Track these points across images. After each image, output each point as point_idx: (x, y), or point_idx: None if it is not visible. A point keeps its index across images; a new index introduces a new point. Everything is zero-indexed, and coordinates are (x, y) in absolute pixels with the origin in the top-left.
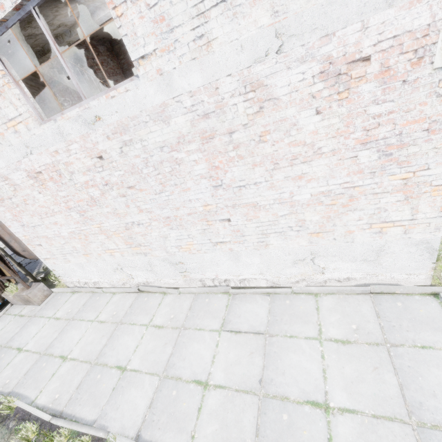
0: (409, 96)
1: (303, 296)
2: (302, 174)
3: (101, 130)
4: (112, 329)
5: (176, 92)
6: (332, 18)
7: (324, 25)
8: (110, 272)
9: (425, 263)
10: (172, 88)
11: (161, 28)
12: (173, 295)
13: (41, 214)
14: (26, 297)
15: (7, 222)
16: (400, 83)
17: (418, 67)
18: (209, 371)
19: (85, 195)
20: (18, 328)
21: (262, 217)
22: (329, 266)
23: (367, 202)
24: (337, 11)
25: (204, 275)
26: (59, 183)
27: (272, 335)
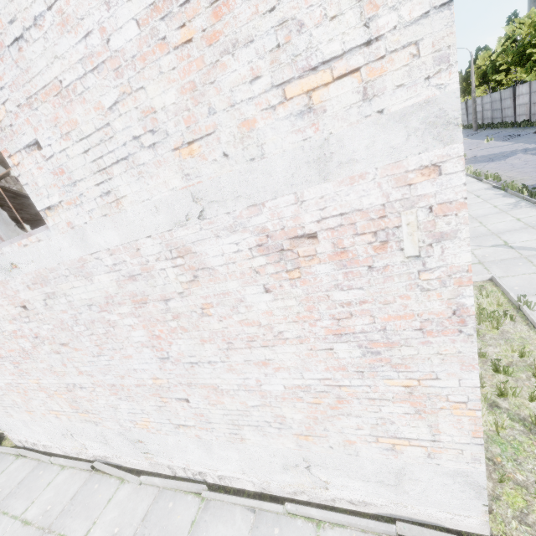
0: (383, 285)
1: (300, 523)
2: (267, 360)
3: (20, 278)
4: None
5: (93, 248)
6: (256, 186)
7: (249, 194)
8: (60, 437)
9: (472, 503)
10: (87, 243)
11: (63, 180)
12: (132, 486)
13: None
14: None
15: None
16: (365, 269)
17: (384, 252)
18: None
19: (16, 345)
20: None
21: (227, 403)
22: (333, 480)
23: (363, 408)
24: (260, 179)
25: (171, 461)
26: None
27: None
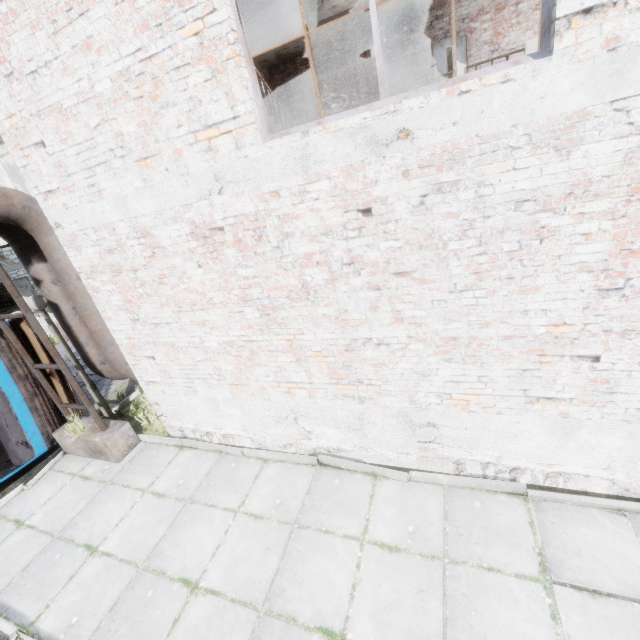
0: None
1: None
2: None
3: (399, 157)
4: (283, 535)
5: (626, 90)
6: None
7: None
8: (269, 421)
9: None
10: (622, 79)
11: None
12: (396, 483)
13: (181, 304)
14: (100, 445)
15: (108, 311)
16: None
17: None
18: None
19: (294, 278)
20: (82, 502)
21: None
22: None
23: None
24: None
25: (470, 453)
26: (248, 252)
27: None
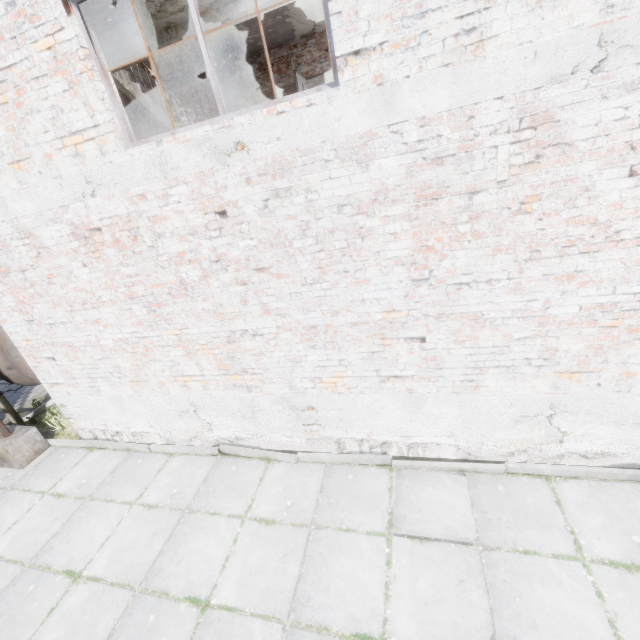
0: None
1: (526, 479)
2: (576, 272)
3: (240, 166)
4: (172, 520)
5: (397, 117)
6: None
7: None
8: (172, 416)
9: None
10: (392, 108)
11: (406, 9)
12: (285, 465)
13: (73, 303)
14: (1, 451)
15: (2, 313)
16: None
17: None
18: (384, 616)
19: (172, 276)
20: None
21: (483, 338)
22: (575, 430)
23: None
24: None
25: (346, 432)
26: (127, 251)
27: (490, 549)
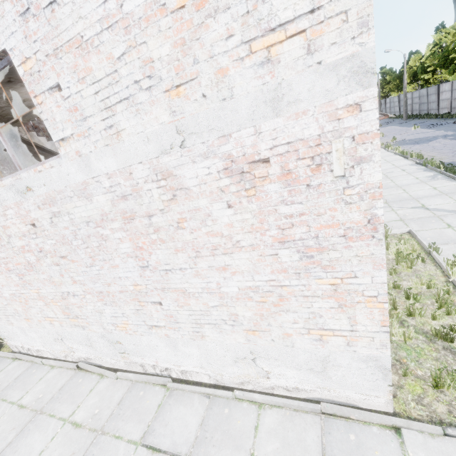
0: (317, 200)
1: (245, 405)
2: (226, 265)
3: (33, 199)
4: (27, 419)
5: (95, 173)
6: (226, 121)
7: (220, 127)
8: (52, 341)
9: (380, 384)
10: (91, 168)
11: (76, 116)
12: (110, 380)
13: None
14: None
15: None
16: (304, 187)
17: (318, 173)
18: None
19: (23, 259)
20: None
21: (193, 305)
22: (273, 370)
23: (298, 304)
24: (229, 115)
25: (143, 359)
26: None
27: None
